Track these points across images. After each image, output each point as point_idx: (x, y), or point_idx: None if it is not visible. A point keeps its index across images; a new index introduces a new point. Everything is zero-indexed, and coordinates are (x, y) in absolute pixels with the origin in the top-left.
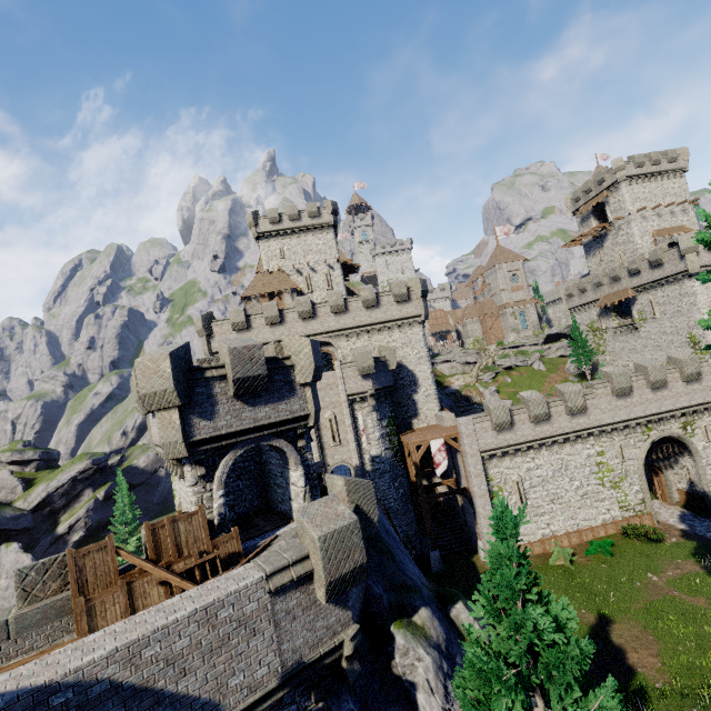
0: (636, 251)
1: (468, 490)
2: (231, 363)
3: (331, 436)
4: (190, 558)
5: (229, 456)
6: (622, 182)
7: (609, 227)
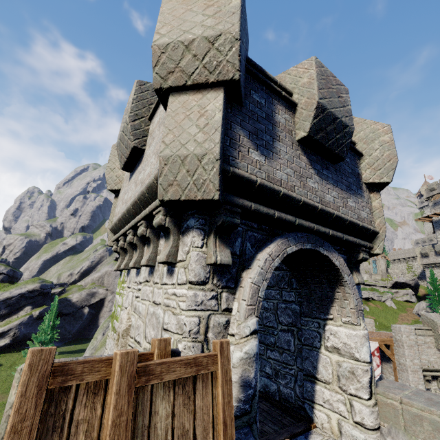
0: None
1: None
2: (317, 79)
3: None
4: None
5: (275, 245)
6: None
7: None
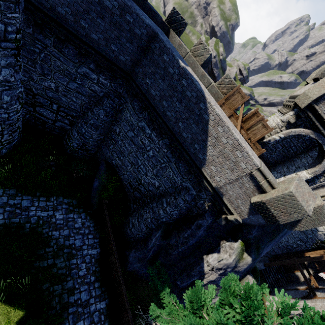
0: None
1: (315, 296)
2: None
3: (320, 195)
4: (247, 135)
5: (308, 130)
6: None
7: None
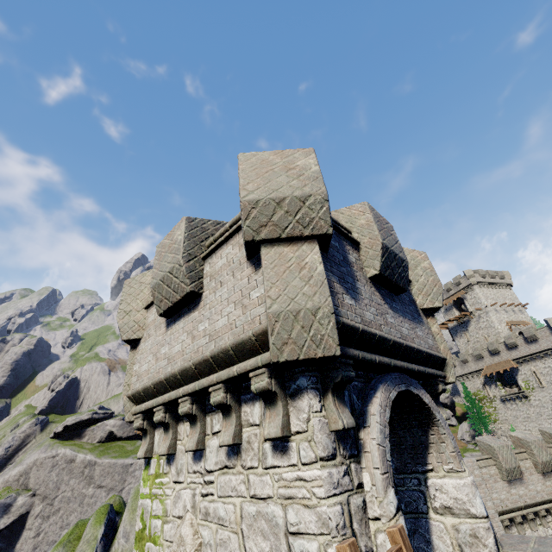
0: (498, 334)
1: None
2: (375, 222)
3: None
4: None
5: (381, 393)
6: (475, 285)
7: (470, 315)
